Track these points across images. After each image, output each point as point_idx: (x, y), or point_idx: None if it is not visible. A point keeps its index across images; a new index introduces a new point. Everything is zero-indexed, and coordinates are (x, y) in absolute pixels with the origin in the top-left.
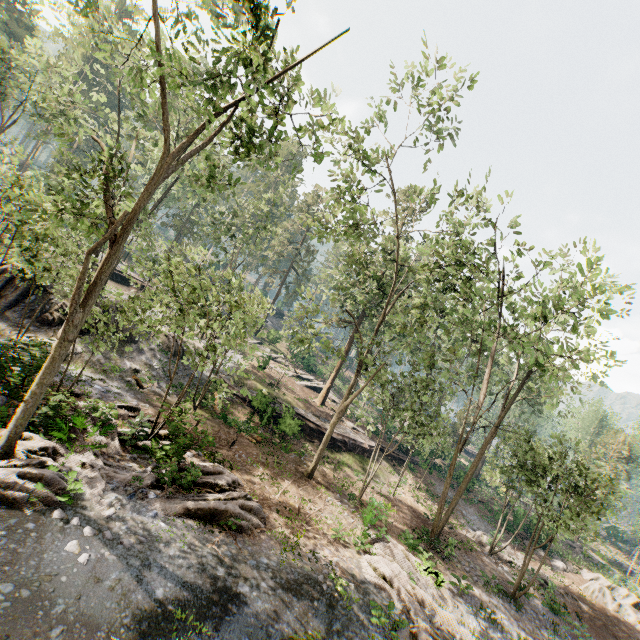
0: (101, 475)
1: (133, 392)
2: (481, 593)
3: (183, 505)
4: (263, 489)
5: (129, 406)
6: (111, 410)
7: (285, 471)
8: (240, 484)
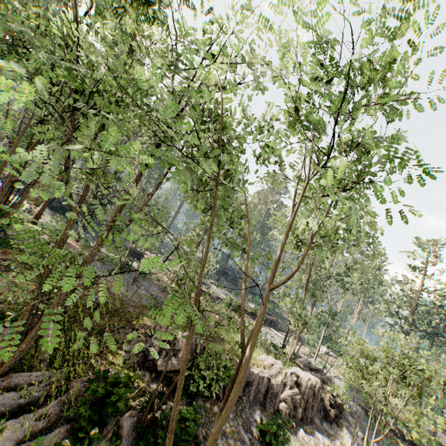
0: None
1: None
2: None
3: None
4: None
5: None
6: None
7: None
8: None
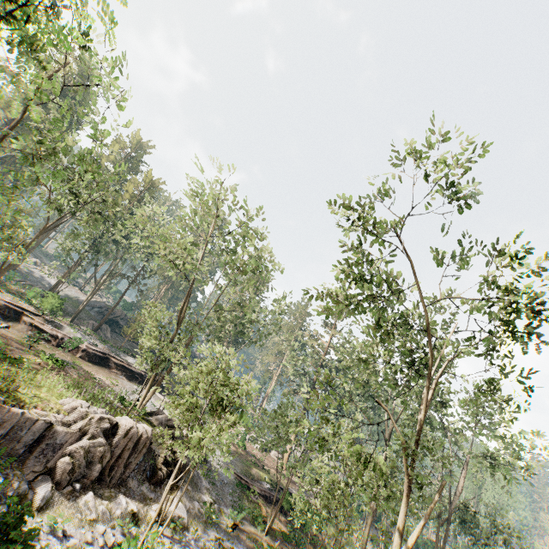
0: None
1: (236, 539)
2: None
3: None
4: None
5: None
6: None
7: None
8: None
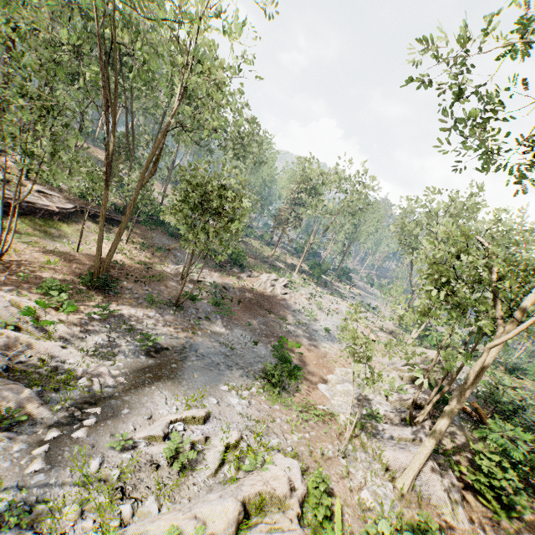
0: None
1: None
2: (139, 311)
3: None
4: None
5: None
6: None
7: None
8: None
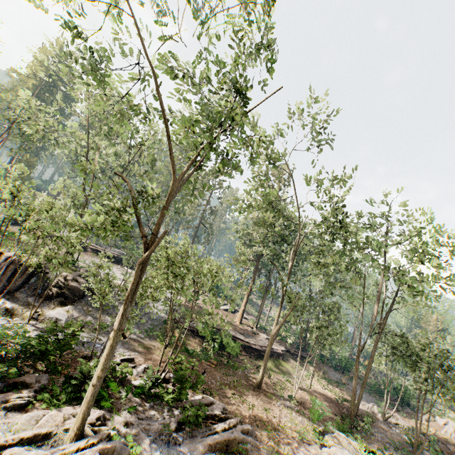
0: (141, 430)
1: (121, 343)
2: None
3: (205, 441)
4: (239, 408)
5: (127, 358)
6: (127, 368)
7: (242, 387)
8: (225, 409)
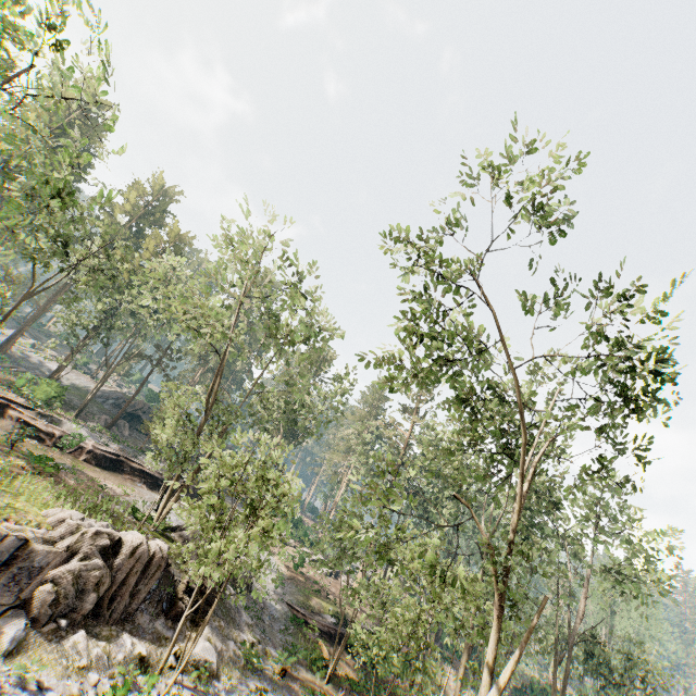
0: None
1: (285, 689)
2: None
3: None
4: None
5: None
6: None
7: None
8: None
